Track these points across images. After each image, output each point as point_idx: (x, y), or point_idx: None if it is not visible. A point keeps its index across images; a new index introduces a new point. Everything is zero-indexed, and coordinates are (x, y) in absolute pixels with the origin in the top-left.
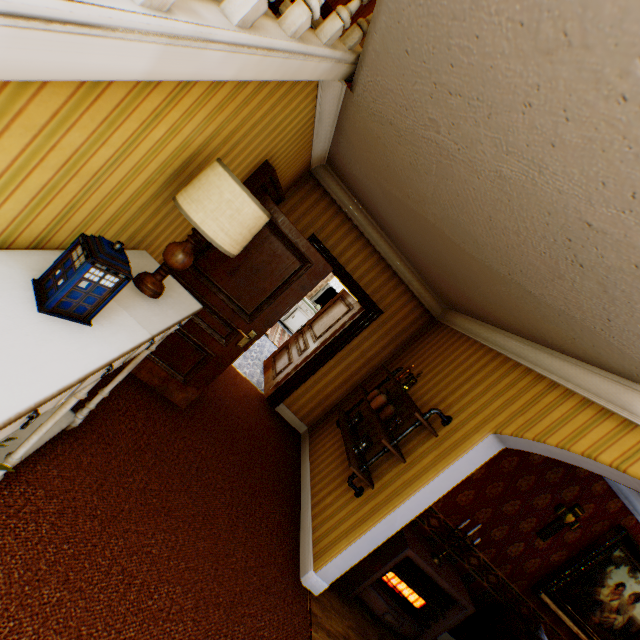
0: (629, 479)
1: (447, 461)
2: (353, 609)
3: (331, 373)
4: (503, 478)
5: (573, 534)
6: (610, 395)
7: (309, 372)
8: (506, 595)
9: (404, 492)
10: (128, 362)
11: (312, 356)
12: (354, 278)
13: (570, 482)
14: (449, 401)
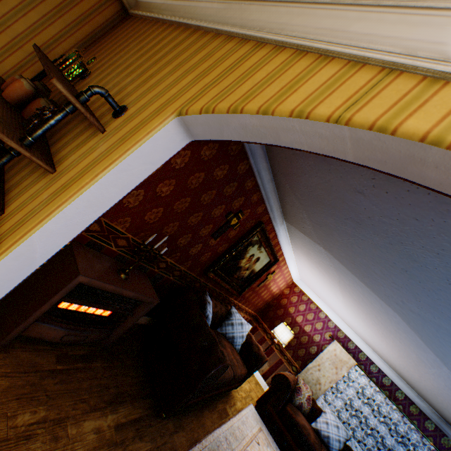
0: (346, 137)
1: (111, 159)
2: (14, 352)
3: None
4: (191, 195)
5: (235, 232)
6: (336, 32)
7: None
8: (187, 280)
9: (44, 211)
10: None
11: None
12: None
13: (240, 195)
14: (129, 91)
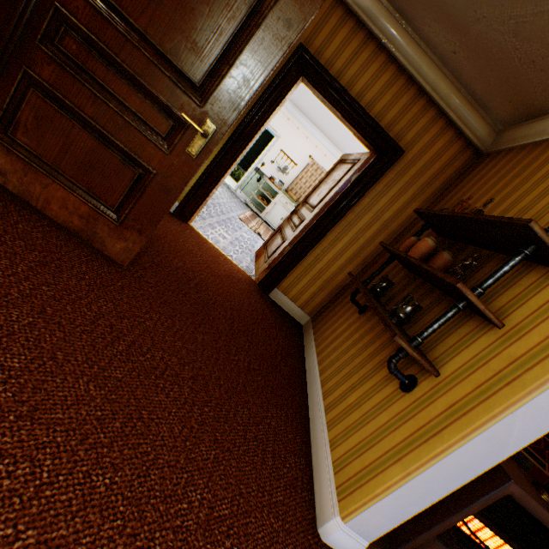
0: None
1: None
2: None
3: (336, 246)
4: None
5: None
6: None
7: (307, 246)
8: None
9: (526, 378)
10: (27, 191)
11: (310, 226)
12: (361, 107)
13: None
14: None
